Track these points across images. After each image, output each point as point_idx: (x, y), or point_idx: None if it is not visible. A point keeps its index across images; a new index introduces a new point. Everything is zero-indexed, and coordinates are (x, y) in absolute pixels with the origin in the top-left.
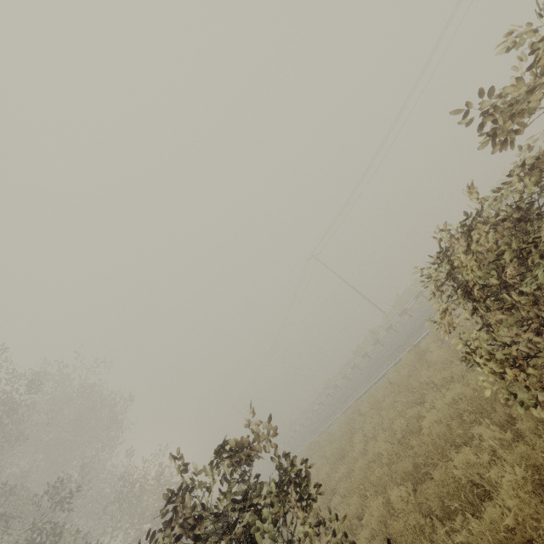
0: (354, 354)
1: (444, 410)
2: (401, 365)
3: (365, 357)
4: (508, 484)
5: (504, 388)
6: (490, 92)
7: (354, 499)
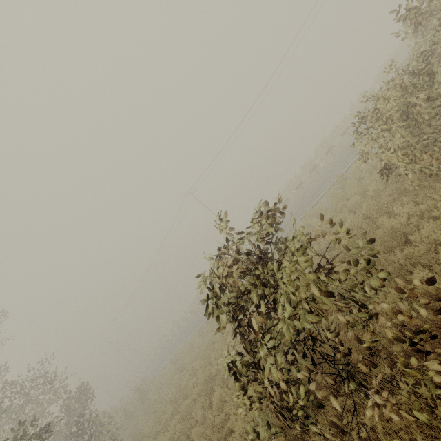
0: None
1: (354, 222)
2: None
3: None
4: None
5: (418, 168)
6: None
7: None
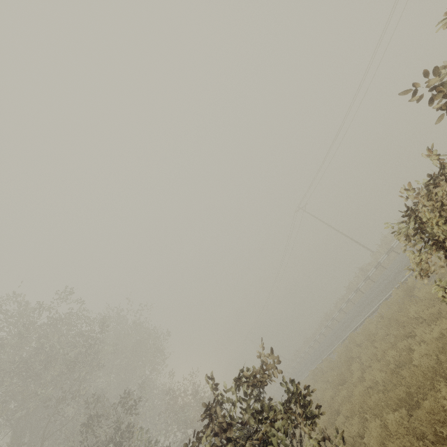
0: (346, 289)
1: (432, 344)
2: (391, 301)
3: (357, 292)
4: None
5: None
6: (434, 71)
7: (356, 420)
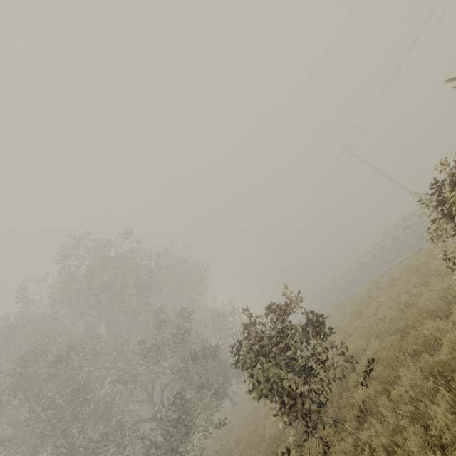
0: (383, 236)
1: (436, 293)
2: (420, 253)
3: (395, 239)
4: (448, 340)
5: None
6: None
7: (362, 340)
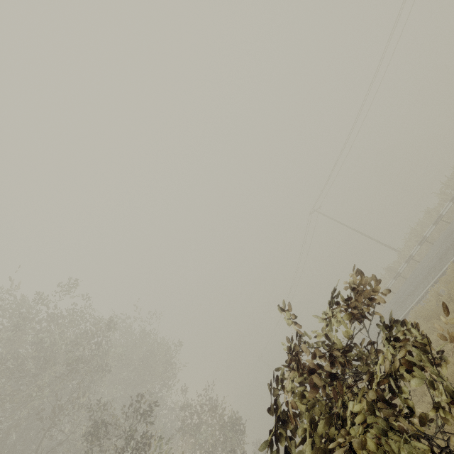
0: None
1: None
2: (452, 273)
3: None
4: None
5: None
6: None
7: None
